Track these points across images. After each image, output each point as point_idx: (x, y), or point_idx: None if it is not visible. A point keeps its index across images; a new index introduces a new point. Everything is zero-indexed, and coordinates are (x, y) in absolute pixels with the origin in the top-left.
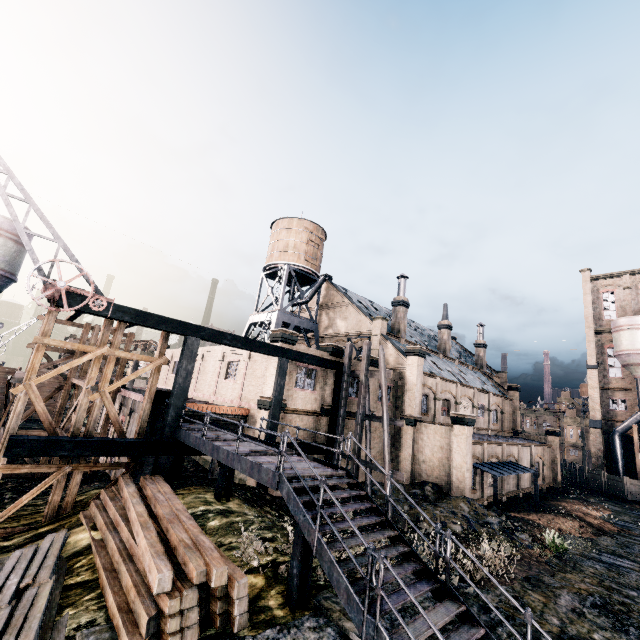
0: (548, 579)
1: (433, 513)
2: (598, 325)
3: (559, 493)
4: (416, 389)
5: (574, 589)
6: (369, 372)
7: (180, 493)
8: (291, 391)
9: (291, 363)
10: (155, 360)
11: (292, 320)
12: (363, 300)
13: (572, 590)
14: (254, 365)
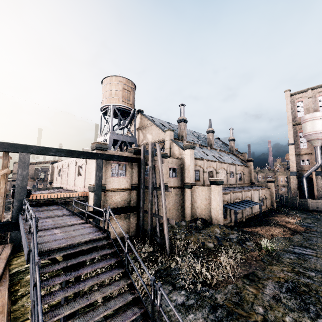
0: (260, 273)
1: (197, 238)
2: (294, 121)
3: (274, 211)
4: (190, 168)
5: (276, 278)
6: (153, 161)
7: (19, 255)
8: (109, 179)
9: (106, 162)
10: None
11: (119, 138)
12: (163, 122)
13: (275, 280)
14: (88, 166)
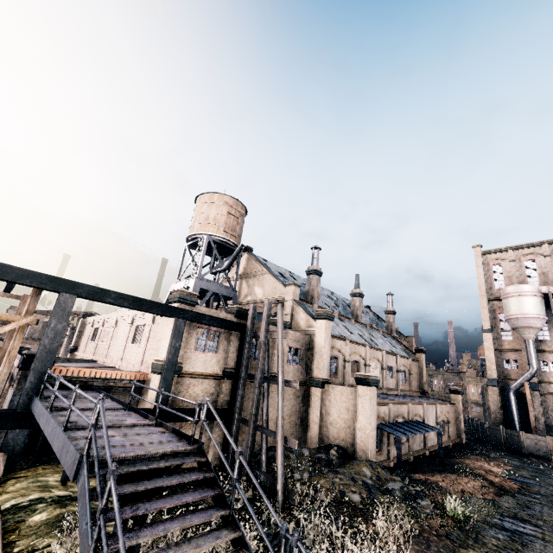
0: None
1: (332, 481)
2: (490, 293)
3: (463, 449)
4: (324, 351)
5: None
6: (269, 333)
7: (18, 476)
8: (189, 354)
9: (190, 324)
10: (19, 319)
11: (210, 287)
12: (282, 270)
13: None
14: (156, 328)
